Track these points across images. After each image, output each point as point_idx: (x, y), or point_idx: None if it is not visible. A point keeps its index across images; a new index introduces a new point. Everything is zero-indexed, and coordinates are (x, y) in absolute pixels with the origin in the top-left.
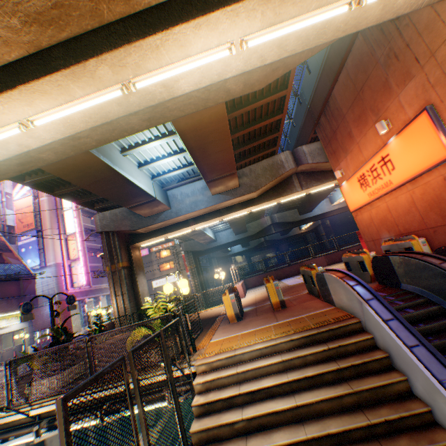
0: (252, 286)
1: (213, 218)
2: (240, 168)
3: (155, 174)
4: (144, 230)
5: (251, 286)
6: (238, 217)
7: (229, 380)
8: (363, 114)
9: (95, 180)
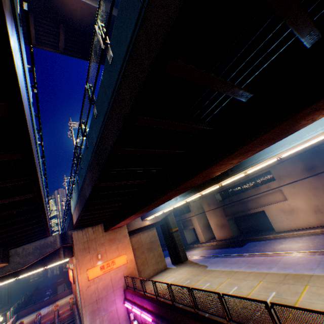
0: (23, 316)
1: None
2: None
3: None
4: None
5: (22, 316)
6: None
7: None
8: None
9: None
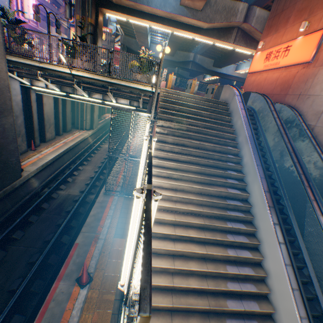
0: None
1: (169, 26)
2: None
3: None
4: (116, 1)
5: None
6: (178, 40)
7: (174, 99)
8: (304, 10)
9: None
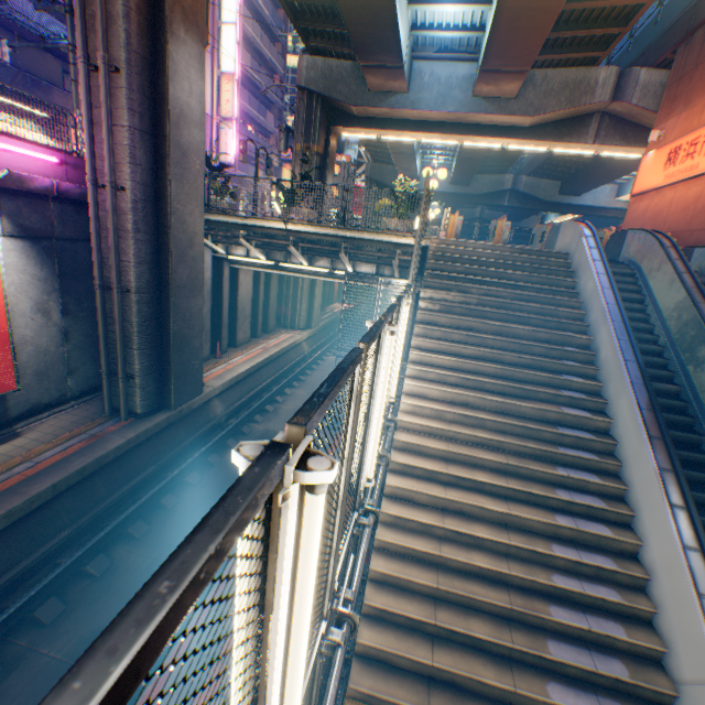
0: None
1: (453, 135)
2: (530, 67)
3: (418, 25)
4: (359, 112)
5: None
6: (475, 154)
7: (455, 253)
8: None
9: (362, 5)
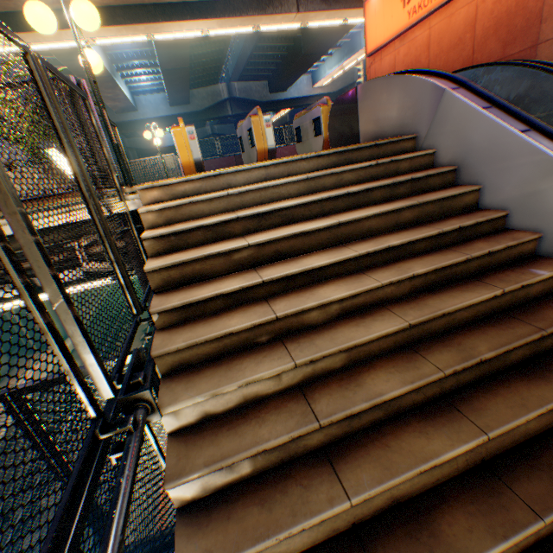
0: None
1: (135, 23)
2: None
3: None
4: None
5: None
6: (179, 61)
7: (213, 209)
8: None
9: None
